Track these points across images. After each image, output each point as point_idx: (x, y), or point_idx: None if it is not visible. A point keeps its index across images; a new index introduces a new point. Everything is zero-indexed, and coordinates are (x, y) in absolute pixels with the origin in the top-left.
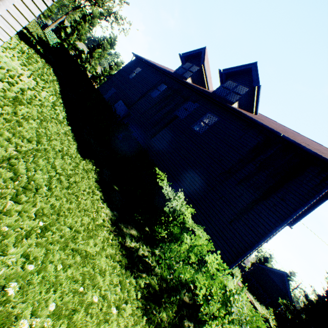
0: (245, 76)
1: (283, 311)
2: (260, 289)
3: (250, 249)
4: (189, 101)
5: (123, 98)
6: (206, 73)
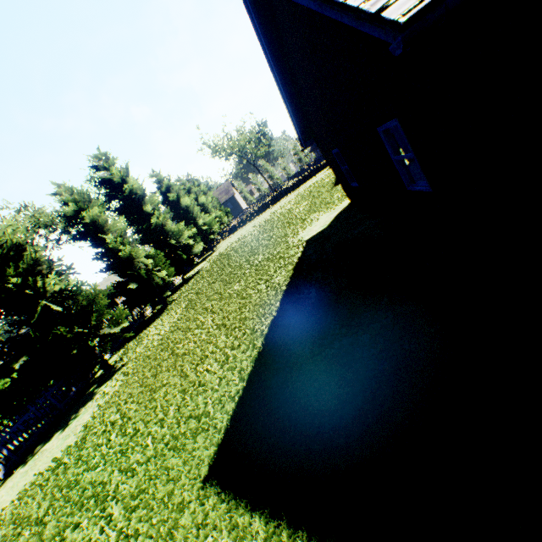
0: None
1: None
2: None
3: None
4: None
5: None
6: None
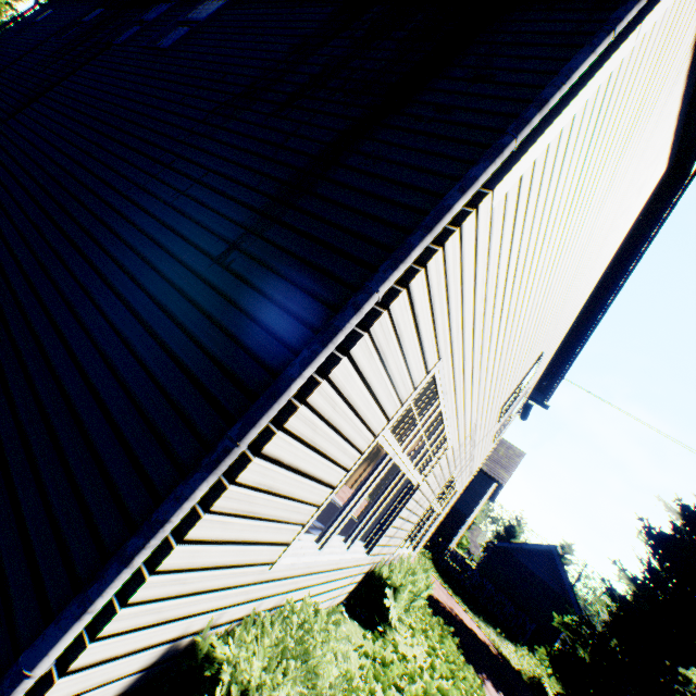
0: None
1: (569, 646)
2: (508, 604)
3: (313, 340)
4: (156, 3)
5: None
6: None
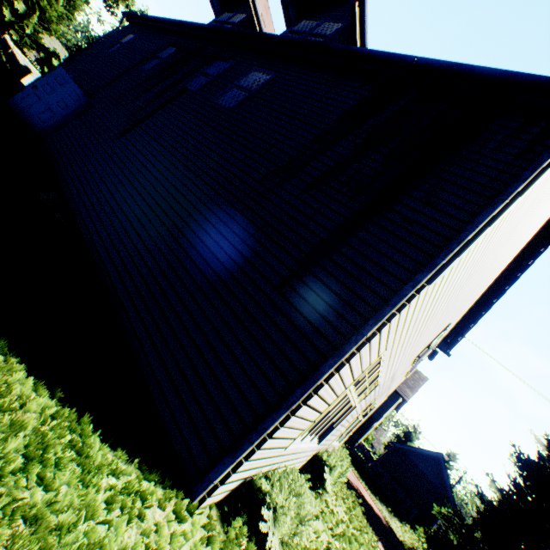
0: (337, 7)
1: (443, 530)
2: (399, 491)
3: (335, 355)
4: (216, 60)
5: (85, 83)
6: (260, 21)
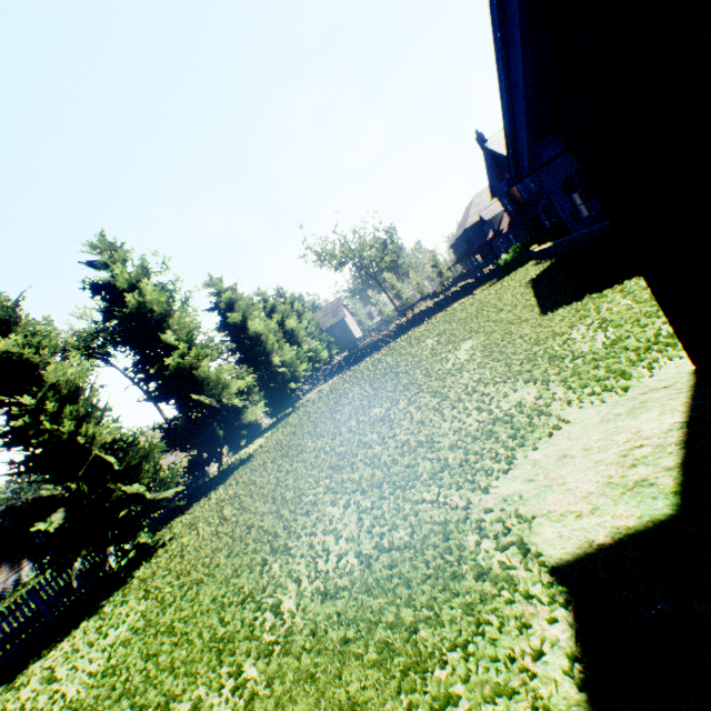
0: None
1: None
2: None
3: None
4: None
5: None
6: None
